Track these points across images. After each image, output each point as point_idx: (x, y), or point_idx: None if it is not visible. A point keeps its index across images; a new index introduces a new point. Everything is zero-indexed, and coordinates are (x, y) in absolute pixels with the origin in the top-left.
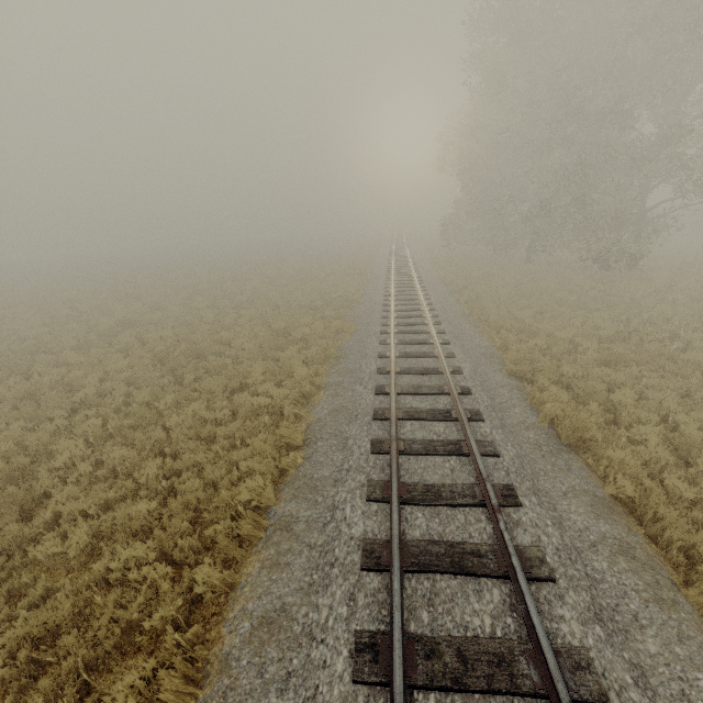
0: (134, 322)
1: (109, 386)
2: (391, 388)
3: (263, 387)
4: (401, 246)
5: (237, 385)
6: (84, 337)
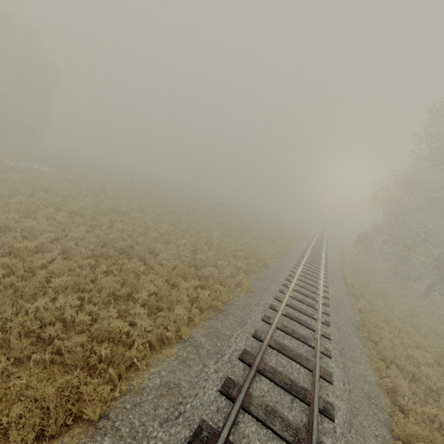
0: (123, 212)
1: (52, 246)
2: (238, 397)
3: (136, 309)
4: (321, 238)
5: (124, 294)
6: (87, 208)
